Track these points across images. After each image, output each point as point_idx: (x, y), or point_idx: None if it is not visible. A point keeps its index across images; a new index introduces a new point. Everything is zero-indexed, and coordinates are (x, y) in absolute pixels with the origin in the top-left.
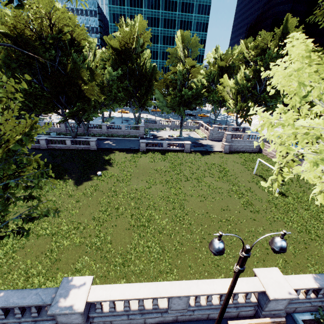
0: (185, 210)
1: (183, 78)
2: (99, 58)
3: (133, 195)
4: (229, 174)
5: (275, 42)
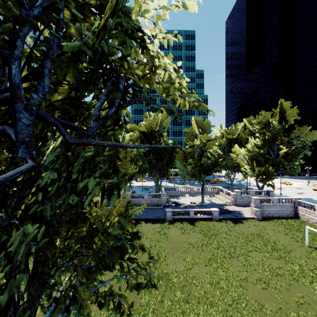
0: (249, 304)
1: (200, 150)
2: (127, 139)
3: (175, 279)
4: (277, 247)
5: (275, 118)
